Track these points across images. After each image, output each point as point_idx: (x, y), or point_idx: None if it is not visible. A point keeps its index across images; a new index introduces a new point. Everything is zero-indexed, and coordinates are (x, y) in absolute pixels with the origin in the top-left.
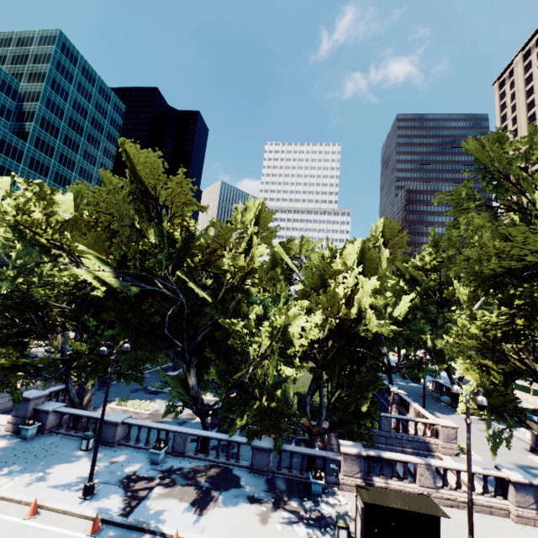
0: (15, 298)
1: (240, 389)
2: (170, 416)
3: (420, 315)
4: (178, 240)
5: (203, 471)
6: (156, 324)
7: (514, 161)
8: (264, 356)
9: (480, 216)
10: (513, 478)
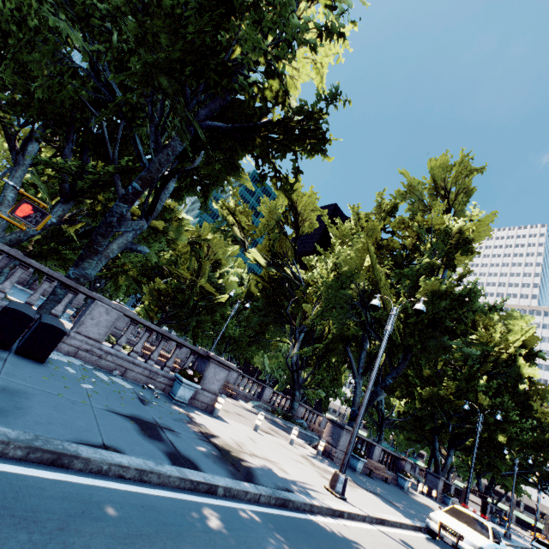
0: None
1: None
2: None
3: None
4: None
5: None
6: None
7: None
8: None
9: None
10: None
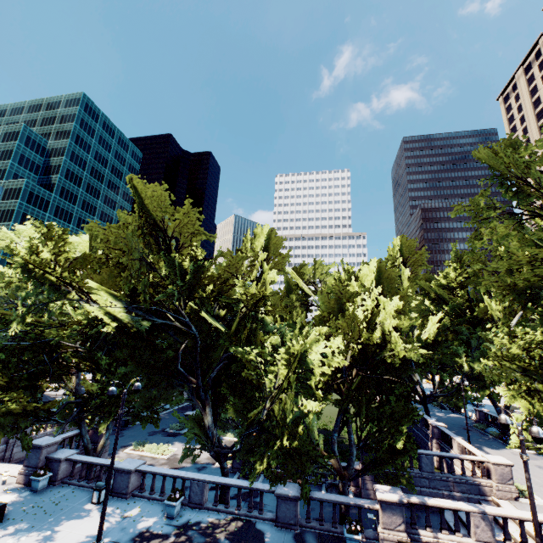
0: (29, 339)
1: (259, 428)
2: (188, 461)
3: (452, 337)
4: (188, 271)
5: (222, 525)
6: (169, 360)
7: (532, 164)
8: (281, 389)
9: (503, 224)
10: None
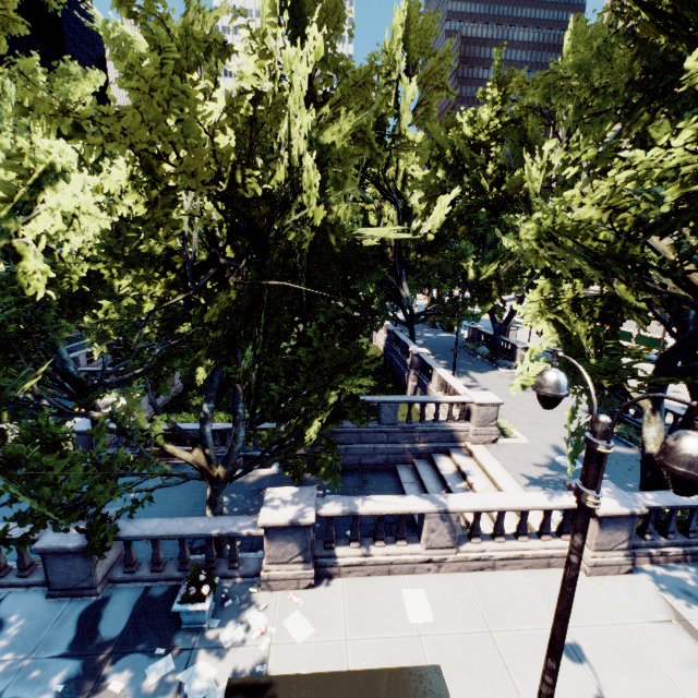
0: None
1: None
2: None
3: (462, 231)
4: None
5: None
6: None
7: None
8: None
9: None
10: (602, 512)
